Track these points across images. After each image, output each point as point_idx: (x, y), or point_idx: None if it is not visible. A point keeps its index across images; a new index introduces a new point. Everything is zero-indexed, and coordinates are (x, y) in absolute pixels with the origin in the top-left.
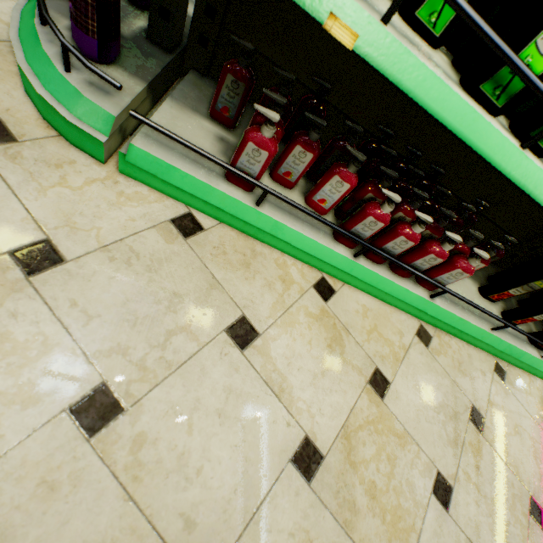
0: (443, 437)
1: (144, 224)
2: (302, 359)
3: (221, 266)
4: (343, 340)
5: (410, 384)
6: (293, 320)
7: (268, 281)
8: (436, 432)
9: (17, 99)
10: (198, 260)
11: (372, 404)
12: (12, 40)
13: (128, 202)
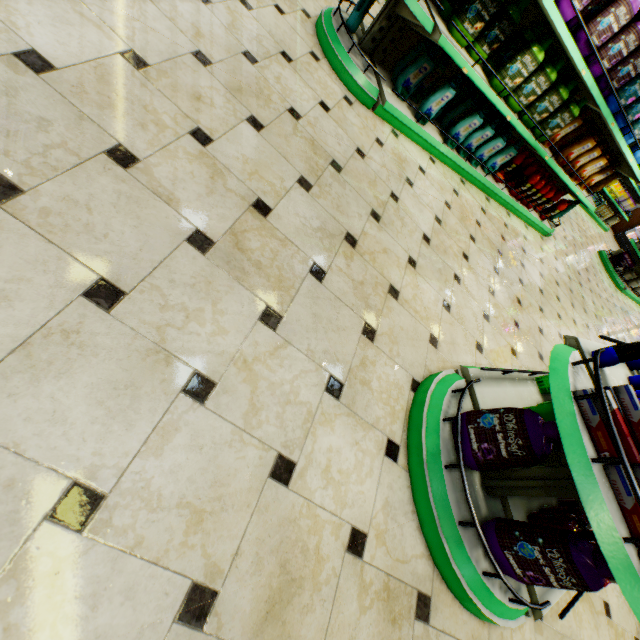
0: (627, 610)
1: (533, 635)
2: (592, 637)
3: (555, 619)
4: (591, 599)
5: (611, 592)
6: (580, 614)
7: (565, 600)
8: (625, 611)
9: (467, 620)
10: (551, 629)
11: (611, 628)
12: (472, 598)
13: (523, 629)
